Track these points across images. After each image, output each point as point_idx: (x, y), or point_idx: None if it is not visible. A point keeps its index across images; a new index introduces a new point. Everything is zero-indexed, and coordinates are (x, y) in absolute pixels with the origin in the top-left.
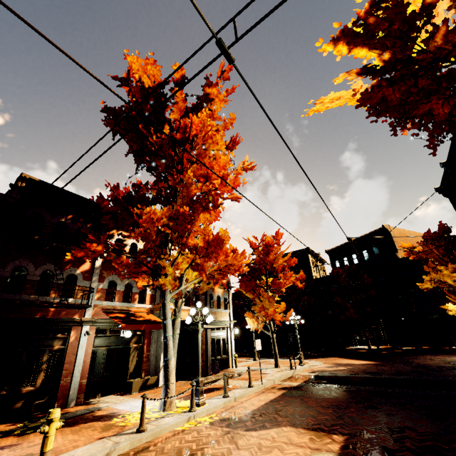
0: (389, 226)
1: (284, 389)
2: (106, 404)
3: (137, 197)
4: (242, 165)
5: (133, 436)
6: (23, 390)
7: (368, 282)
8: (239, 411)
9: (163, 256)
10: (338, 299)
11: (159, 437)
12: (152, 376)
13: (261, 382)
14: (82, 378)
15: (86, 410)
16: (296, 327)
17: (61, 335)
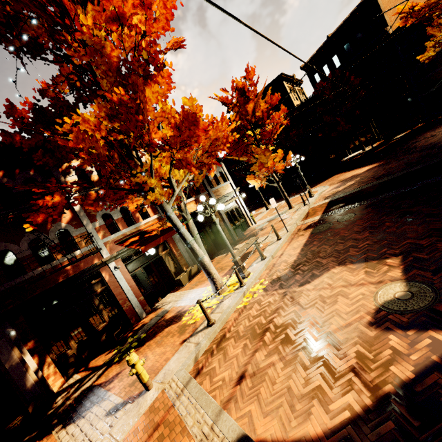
0: None
1: (309, 228)
2: (169, 305)
3: (48, 108)
4: None
5: (207, 332)
6: (99, 329)
7: (355, 84)
8: (282, 267)
9: (135, 172)
10: (327, 118)
11: (228, 321)
12: (193, 266)
13: (287, 231)
14: (138, 297)
15: (157, 317)
16: (297, 167)
17: (95, 280)
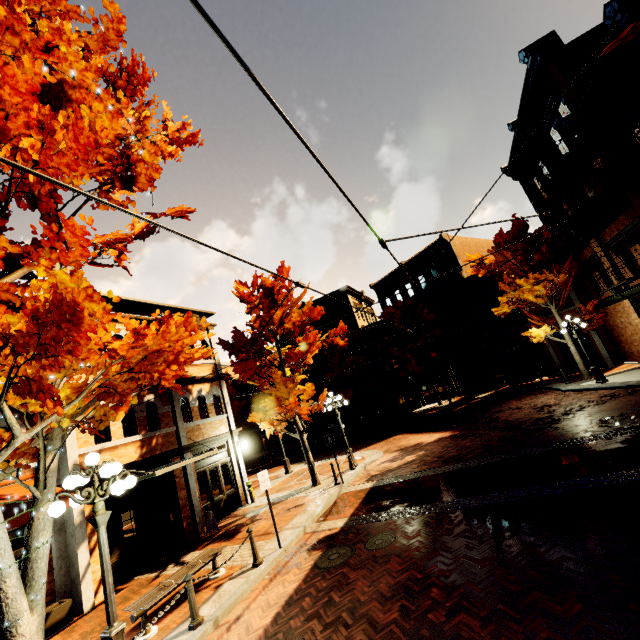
0: (448, 236)
1: (319, 547)
2: None
3: None
4: (163, 131)
5: None
6: None
7: (429, 319)
8: None
9: None
10: (395, 351)
11: None
12: (62, 601)
13: (279, 546)
14: None
15: None
16: (337, 414)
17: None
